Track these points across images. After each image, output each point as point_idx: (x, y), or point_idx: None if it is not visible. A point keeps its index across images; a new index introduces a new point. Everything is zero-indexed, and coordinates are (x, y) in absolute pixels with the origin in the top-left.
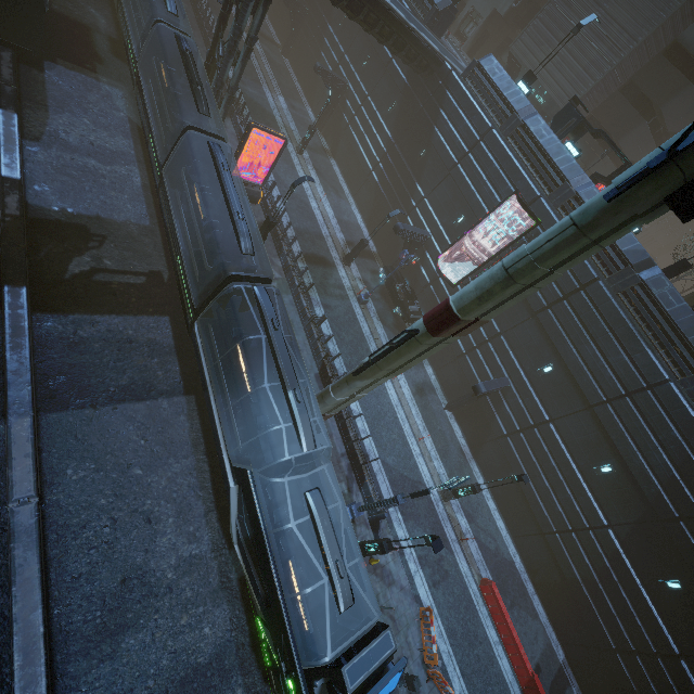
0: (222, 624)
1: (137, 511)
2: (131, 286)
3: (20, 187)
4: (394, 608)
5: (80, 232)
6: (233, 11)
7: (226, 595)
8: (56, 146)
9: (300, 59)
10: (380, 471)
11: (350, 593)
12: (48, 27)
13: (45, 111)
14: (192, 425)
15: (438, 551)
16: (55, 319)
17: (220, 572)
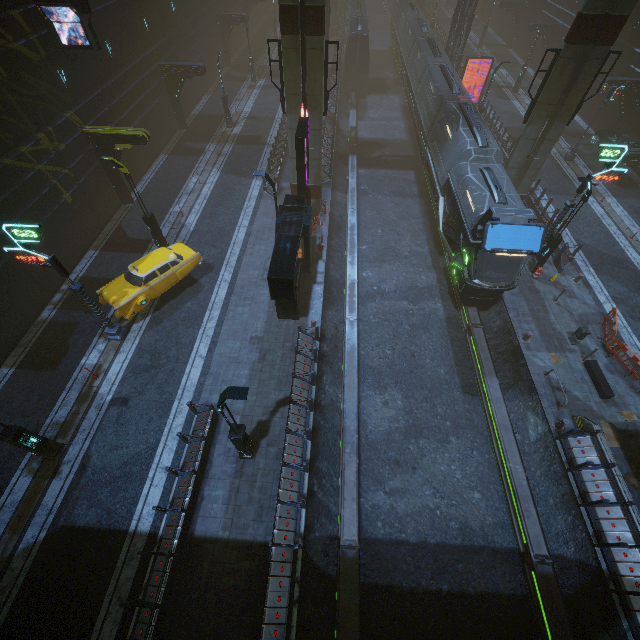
0: (432, 279)
1: (393, 230)
2: (396, 161)
3: (356, 129)
4: (565, 289)
5: (376, 145)
6: (468, 42)
7: (435, 270)
8: (369, 120)
9: (522, 41)
10: (571, 243)
11: (504, 198)
12: (368, 85)
13: (365, 110)
14: (422, 209)
15: (583, 181)
16: (365, 170)
17: (433, 261)
